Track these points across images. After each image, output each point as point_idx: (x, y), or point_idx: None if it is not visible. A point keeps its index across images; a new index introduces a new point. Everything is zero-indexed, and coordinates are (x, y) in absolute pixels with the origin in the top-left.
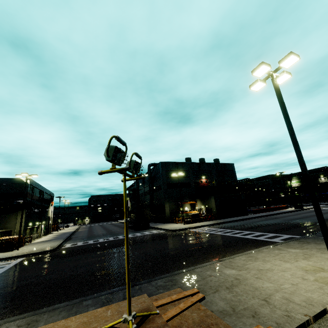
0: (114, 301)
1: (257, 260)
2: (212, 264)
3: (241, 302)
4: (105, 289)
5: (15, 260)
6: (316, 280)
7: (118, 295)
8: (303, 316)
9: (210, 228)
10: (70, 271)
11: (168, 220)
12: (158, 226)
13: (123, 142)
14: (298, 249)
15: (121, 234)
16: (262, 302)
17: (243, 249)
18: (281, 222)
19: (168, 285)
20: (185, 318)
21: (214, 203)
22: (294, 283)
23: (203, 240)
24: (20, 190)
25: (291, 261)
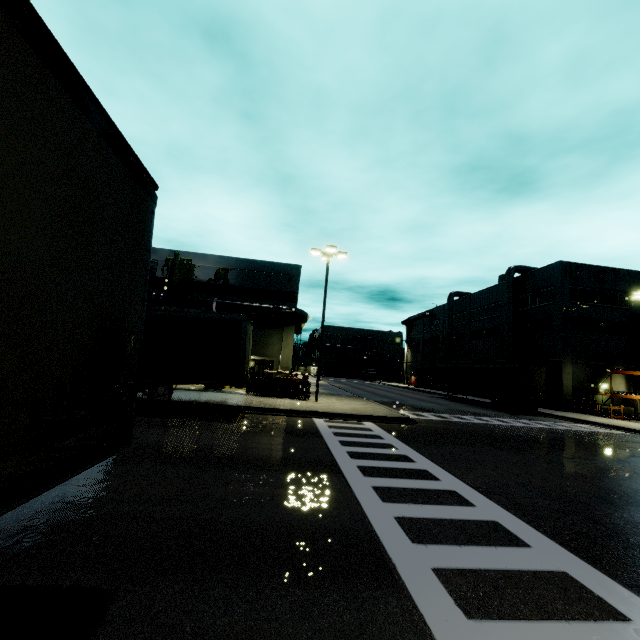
0: None
1: None
2: None
3: None
4: None
5: (359, 423)
6: None
7: None
8: None
9: None
10: None
11: (567, 404)
12: (560, 414)
13: None
14: None
15: (487, 414)
16: None
17: None
18: None
19: None
20: None
21: None
22: None
23: None
24: (285, 287)
25: None
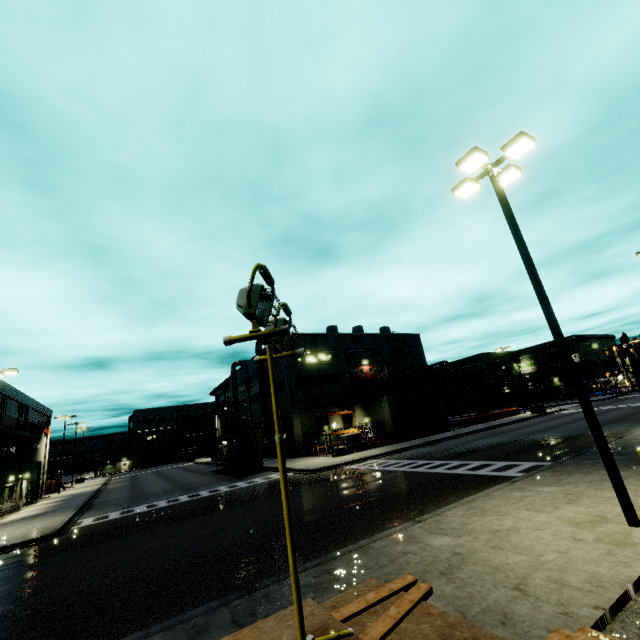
0: (213, 631)
1: (486, 513)
2: (403, 530)
3: (475, 597)
4: (187, 608)
5: None
6: (599, 539)
7: (219, 617)
8: (593, 611)
9: (386, 460)
10: (100, 577)
11: (300, 450)
12: None
13: (271, 279)
14: (553, 486)
15: (204, 487)
16: (513, 592)
17: (455, 496)
18: (513, 439)
19: (323, 582)
20: (408, 636)
21: (389, 412)
22: (563, 550)
23: (375, 484)
24: None
25: (547, 509)
